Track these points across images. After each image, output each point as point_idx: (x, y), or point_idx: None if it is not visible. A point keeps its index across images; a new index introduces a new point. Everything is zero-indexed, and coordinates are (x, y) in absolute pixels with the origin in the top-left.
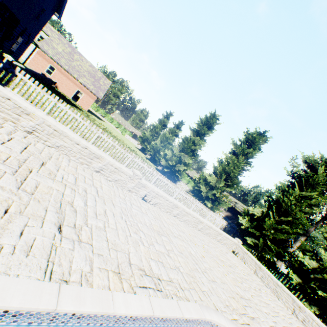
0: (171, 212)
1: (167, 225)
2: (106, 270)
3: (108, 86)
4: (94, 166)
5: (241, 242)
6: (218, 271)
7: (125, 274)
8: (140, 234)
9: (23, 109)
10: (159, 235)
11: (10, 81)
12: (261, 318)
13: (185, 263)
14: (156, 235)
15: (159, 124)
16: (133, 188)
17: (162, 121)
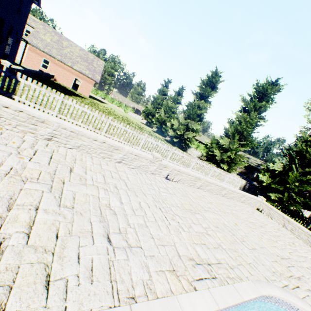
0: (195, 185)
1: (195, 200)
2: (162, 272)
3: (102, 67)
4: (115, 158)
5: (265, 199)
6: (253, 236)
7: (180, 270)
8: (177, 219)
9: (37, 118)
10: (192, 214)
11: (15, 89)
12: (305, 275)
13: (224, 237)
14: (189, 215)
15: (159, 95)
16: (155, 170)
17: (161, 91)
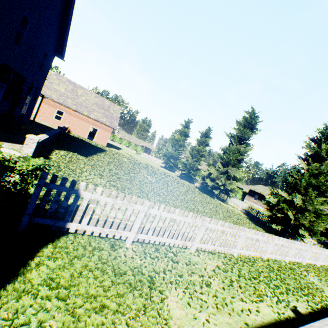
0: None
1: None
2: None
3: (118, 112)
4: None
5: None
6: None
7: None
8: None
9: None
10: None
11: (73, 210)
12: None
13: None
14: None
15: (180, 136)
16: None
17: (182, 132)
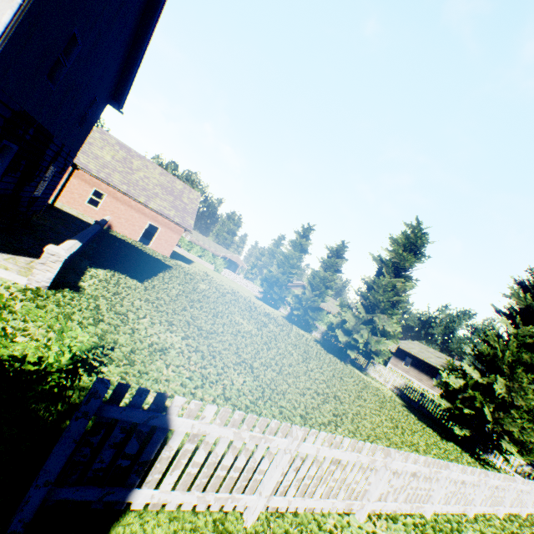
0: None
1: None
2: None
3: (196, 203)
4: None
5: None
6: None
7: None
8: None
9: None
10: None
11: (147, 461)
12: None
13: None
14: None
15: (293, 251)
16: None
17: (297, 245)
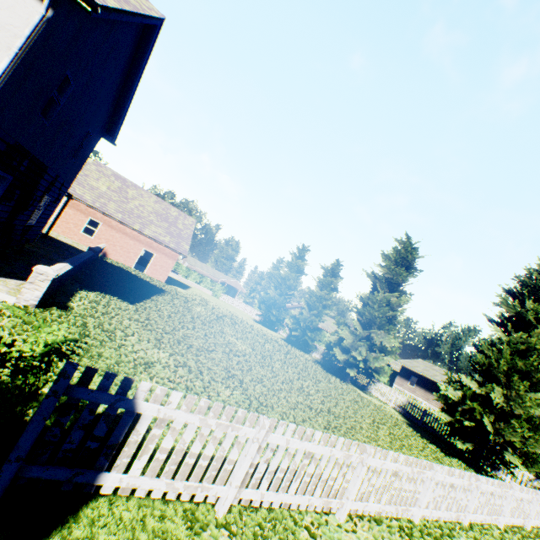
0: None
1: None
2: None
3: (191, 228)
4: None
5: None
6: None
7: None
8: None
9: None
10: None
11: (115, 444)
12: None
13: None
14: None
15: (289, 272)
16: None
17: (293, 266)
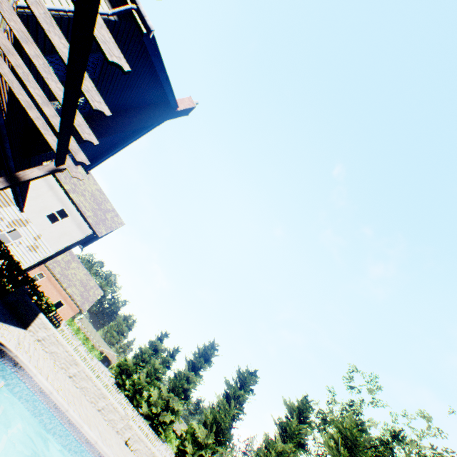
0: None
1: None
2: None
3: (98, 296)
4: (99, 404)
5: None
6: None
7: None
8: None
9: (76, 361)
10: None
11: None
12: None
13: None
14: None
15: (149, 348)
16: (121, 428)
17: (154, 344)
